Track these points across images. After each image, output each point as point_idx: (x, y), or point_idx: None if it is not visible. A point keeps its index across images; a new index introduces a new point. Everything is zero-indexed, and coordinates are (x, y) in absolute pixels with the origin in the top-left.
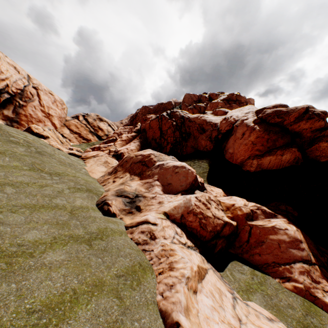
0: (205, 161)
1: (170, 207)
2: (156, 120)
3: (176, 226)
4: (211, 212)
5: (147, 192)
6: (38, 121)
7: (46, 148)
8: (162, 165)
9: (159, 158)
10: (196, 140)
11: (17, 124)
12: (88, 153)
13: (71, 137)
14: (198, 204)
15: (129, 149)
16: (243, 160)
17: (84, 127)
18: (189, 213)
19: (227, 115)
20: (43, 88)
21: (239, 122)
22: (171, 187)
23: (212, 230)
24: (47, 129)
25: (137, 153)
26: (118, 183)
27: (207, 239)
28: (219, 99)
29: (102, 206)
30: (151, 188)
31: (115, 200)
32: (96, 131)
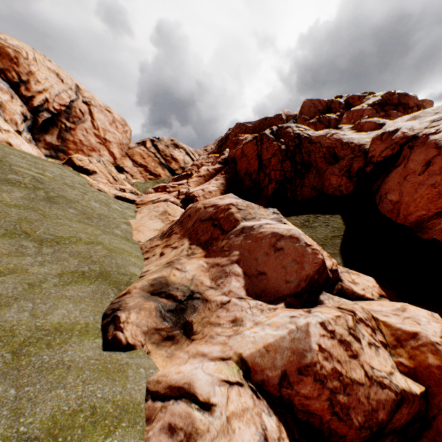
0: (337, 214)
1: (256, 344)
2: (253, 142)
3: (266, 408)
4: (362, 368)
5: (213, 288)
6: (91, 150)
7: (69, 191)
8: (249, 229)
9: (245, 213)
10: (320, 176)
11: (63, 155)
12: (147, 196)
13: (134, 171)
14: (328, 345)
15: (206, 191)
16: (424, 218)
17: (152, 157)
18: (302, 373)
19: (384, 128)
20: (97, 104)
21: (417, 140)
22: (265, 282)
23: (366, 422)
24: (95, 160)
25: (208, 201)
26: (165, 260)
27: (350, 441)
28: (364, 104)
29: (107, 325)
30: (222, 280)
31: (136, 311)
32: (168, 163)
